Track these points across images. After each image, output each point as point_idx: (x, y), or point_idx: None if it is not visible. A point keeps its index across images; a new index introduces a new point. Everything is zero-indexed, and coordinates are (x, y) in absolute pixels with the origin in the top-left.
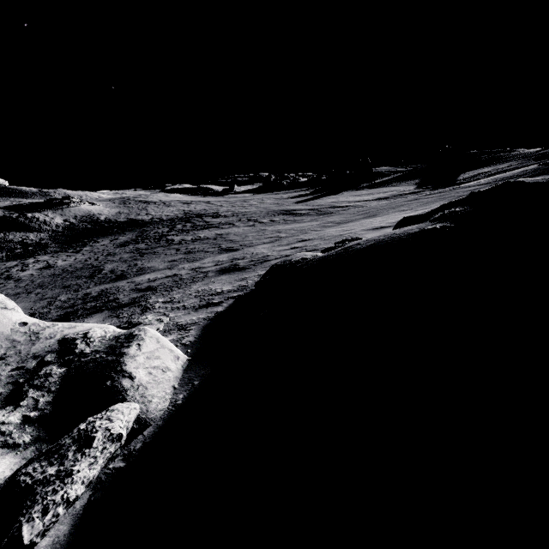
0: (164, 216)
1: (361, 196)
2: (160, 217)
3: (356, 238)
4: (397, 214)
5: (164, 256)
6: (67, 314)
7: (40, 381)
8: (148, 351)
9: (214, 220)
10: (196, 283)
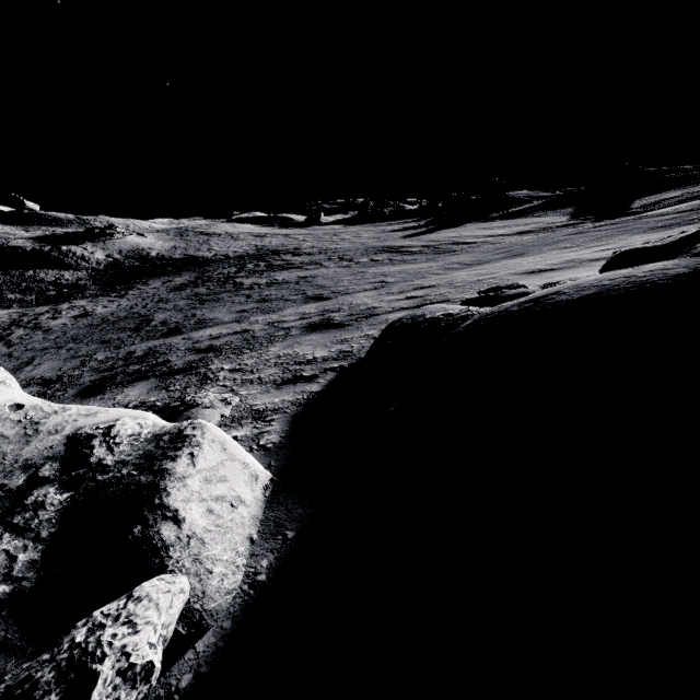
0: (230, 253)
1: (492, 229)
2: (226, 254)
3: (515, 285)
4: (557, 252)
5: (230, 305)
6: (103, 380)
7: (24, 517)
8: (207, 467)
9: (296, 259)
10: (274, 344)
